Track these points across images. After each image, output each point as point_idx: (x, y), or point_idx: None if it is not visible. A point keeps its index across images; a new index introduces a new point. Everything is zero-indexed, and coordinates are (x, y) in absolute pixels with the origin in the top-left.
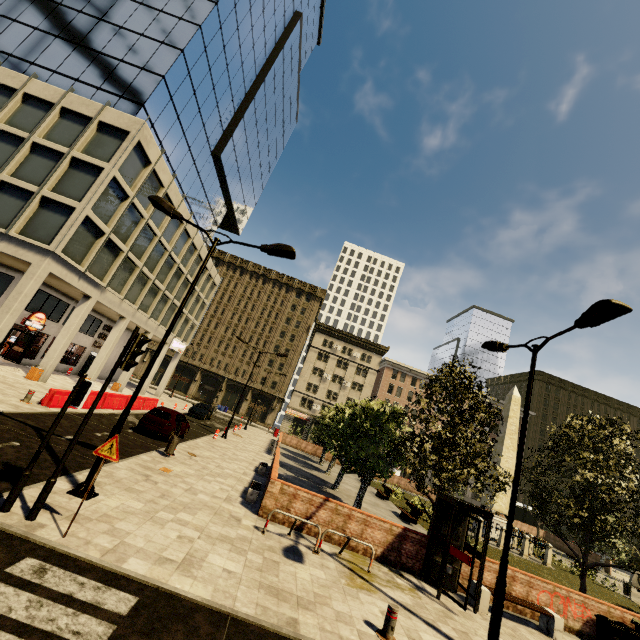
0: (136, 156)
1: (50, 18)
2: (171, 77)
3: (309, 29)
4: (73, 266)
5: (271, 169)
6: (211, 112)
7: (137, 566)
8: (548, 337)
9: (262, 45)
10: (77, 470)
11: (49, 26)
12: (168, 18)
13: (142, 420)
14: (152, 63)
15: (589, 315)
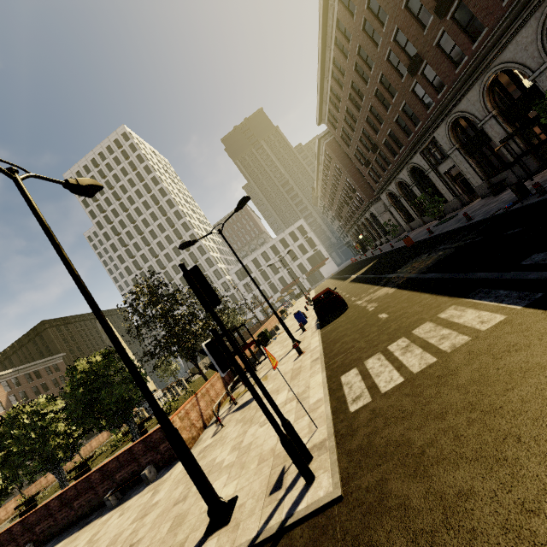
0: None
1: None
2: None
3: None
4: None
5: None
6: None
7: (317, 396)
8: (224, 222)
9: None
10: None
11: None
12: None
13: None
14: None
15: (242, 204)
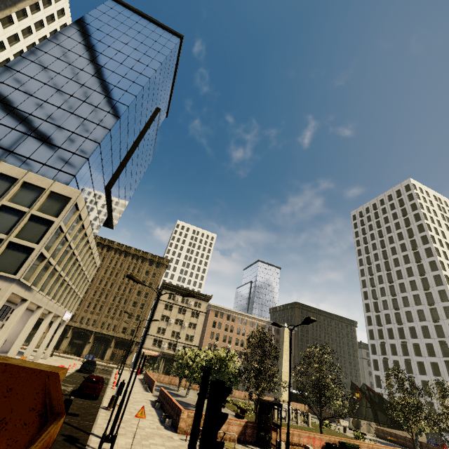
0: (72, 209)
1: (8, 116)
2: (92, 157)
3: (162, 112)
4: (24, 284)
5: (136, 186)
6: (108, 167)
7: None
8: (295, 326)
9: (139, 127)
10: (88, 430)
11: (7, 121)
12: (90, 123)
13: (81, 388)
14: (80, 150)
15: (305, 321)
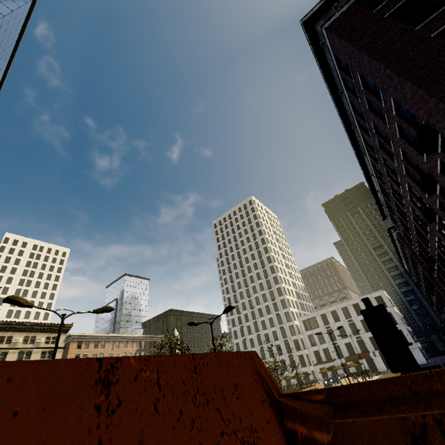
0: None
1: None
2: None
3: None
4: None
5: None
6: None
7: None
8: (215, 318)
9: None
10: None
11: None
12: None
13: None
14: None
15: (227, 310)
